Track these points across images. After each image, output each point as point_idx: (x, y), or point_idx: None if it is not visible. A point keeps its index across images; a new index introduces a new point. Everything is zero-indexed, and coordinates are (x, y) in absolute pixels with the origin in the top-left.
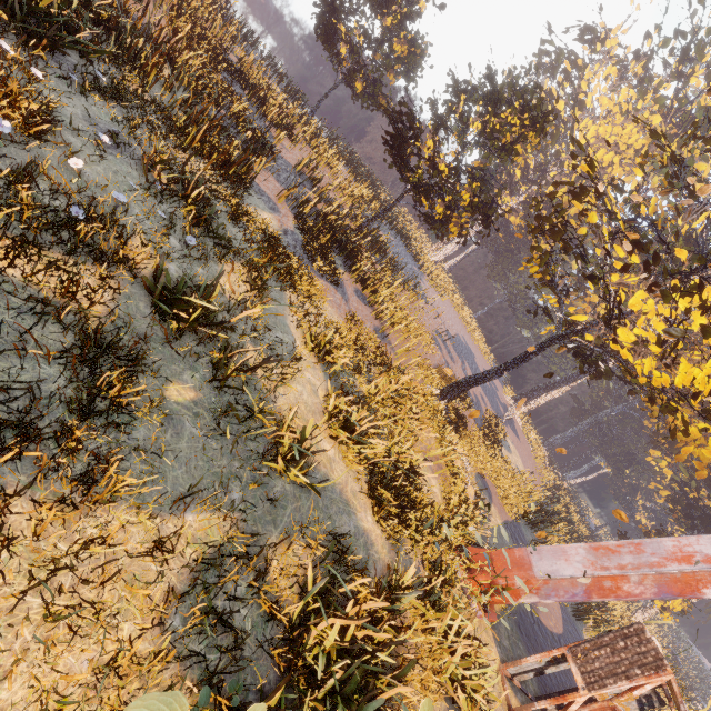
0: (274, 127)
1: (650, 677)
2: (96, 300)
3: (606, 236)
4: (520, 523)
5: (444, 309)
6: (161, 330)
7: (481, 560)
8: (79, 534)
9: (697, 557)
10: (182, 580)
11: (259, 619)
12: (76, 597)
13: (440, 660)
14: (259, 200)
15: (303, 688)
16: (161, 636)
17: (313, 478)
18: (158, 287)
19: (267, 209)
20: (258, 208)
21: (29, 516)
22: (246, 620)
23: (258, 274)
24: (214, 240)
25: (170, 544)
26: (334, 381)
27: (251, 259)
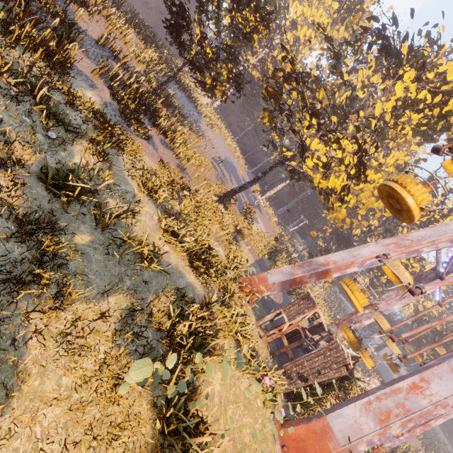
0: (72, 2)
1: (311, 311)
2: (11, 194)
3: (300, 107)
4: (264, 259)
5: (216, 140)
6: (57, 203)
7: (246, 282)
8: (65, 320)
9: (331, 262)
10: (117, 325)
11: (153, 331)
12: (75, 343)
13: (231, 327)
14: (80, 80)
15: (177, 351)
16: (116, 348)
17: (162, 265)
18: (48, 178)
19: (88, 87)
20: (82, 88)
21: (39, 318)
22: (148, 333)
23: (102, 150)
24: (63, 126)
25: (106, 313)
26: (161, 208)
27: (93, 137)
